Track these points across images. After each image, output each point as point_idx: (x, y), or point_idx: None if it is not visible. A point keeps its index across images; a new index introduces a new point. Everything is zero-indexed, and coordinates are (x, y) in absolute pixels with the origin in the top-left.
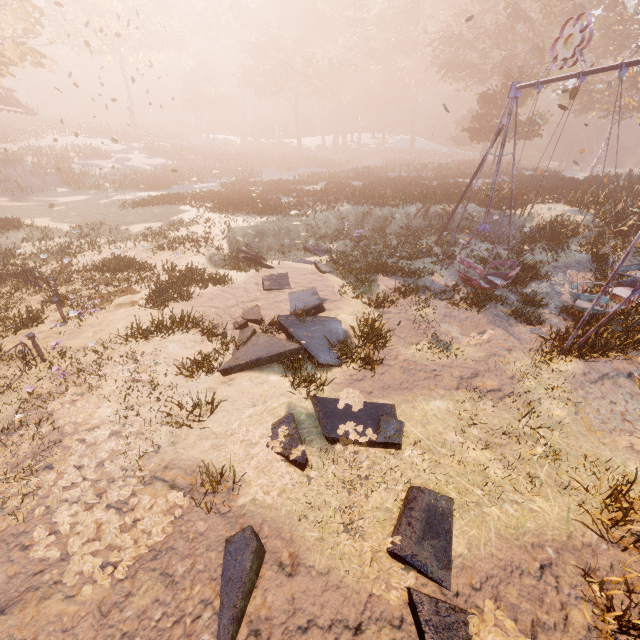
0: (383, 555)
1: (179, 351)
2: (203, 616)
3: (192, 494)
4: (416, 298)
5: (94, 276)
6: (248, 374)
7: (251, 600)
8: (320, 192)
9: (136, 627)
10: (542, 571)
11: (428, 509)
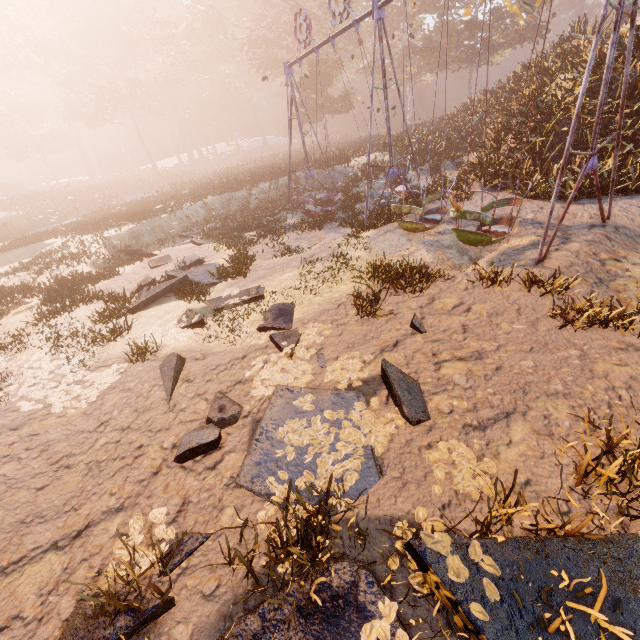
0: (255, 333)
1: (89, 315)
2: (154, 389)
3: (129, 363)
4: (274, 235)
5: None
6: (152, 309)
7: (182, 374)
8: (184, 195)
9: (113, 409)
10: (339, 306)
11: (280, 310)
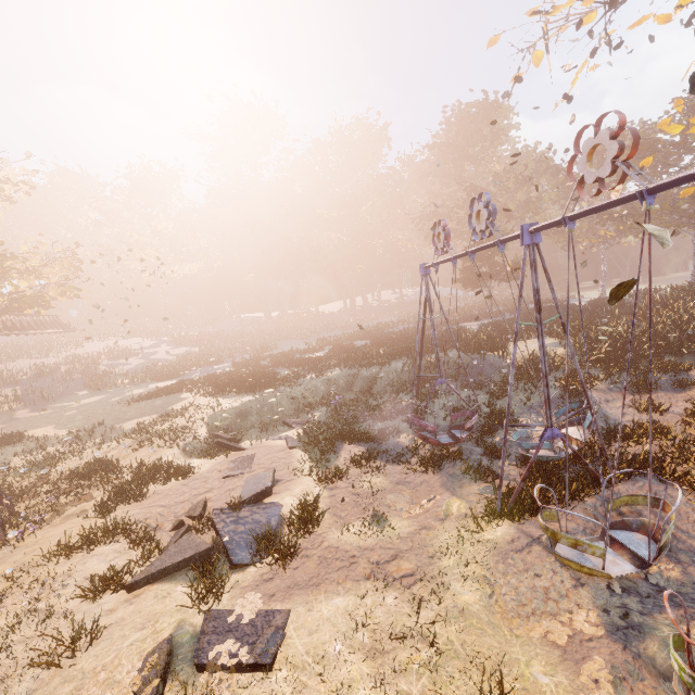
0: None
1: (96, 567)
2: None
3: None
4: (372, 466)
5: (62, 485)
6: (157, 587)
7: None
8: (319, 359)
9: None
10: None
11: None
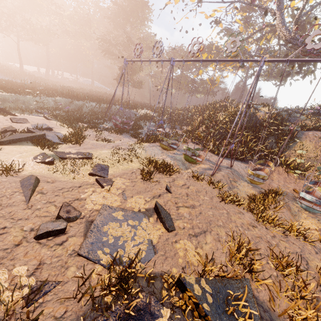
0: (87, 175)
1: None
2: (15, 194)
3: None
4: (96, 130)
5: None
6: (13, 146)
7: (37, 188)
8: (41, 90)
9: None
10: (132, 173)
11: (101, 167)
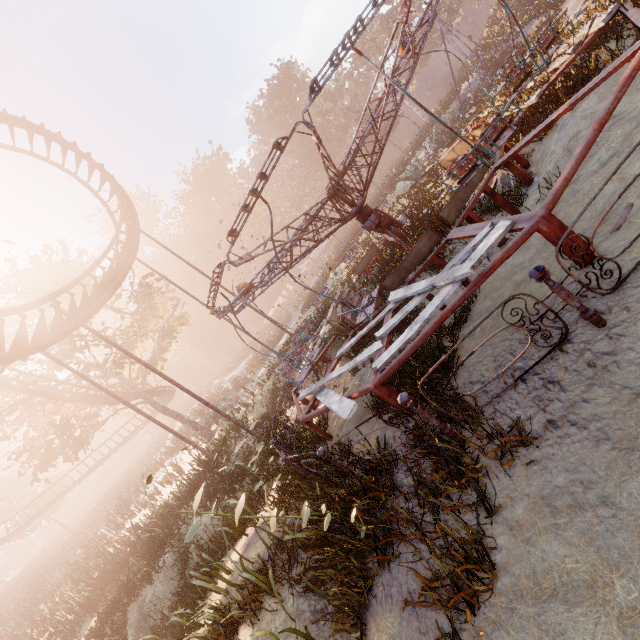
0: None
1: None
2: None
3: None
4: None
5: None
6: None
7: None
8: None
9: None
10: None
11: None
